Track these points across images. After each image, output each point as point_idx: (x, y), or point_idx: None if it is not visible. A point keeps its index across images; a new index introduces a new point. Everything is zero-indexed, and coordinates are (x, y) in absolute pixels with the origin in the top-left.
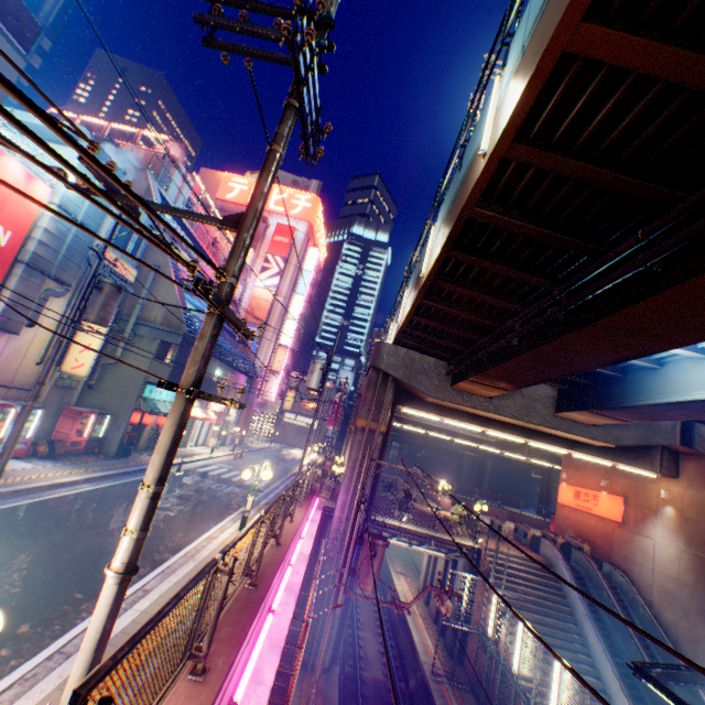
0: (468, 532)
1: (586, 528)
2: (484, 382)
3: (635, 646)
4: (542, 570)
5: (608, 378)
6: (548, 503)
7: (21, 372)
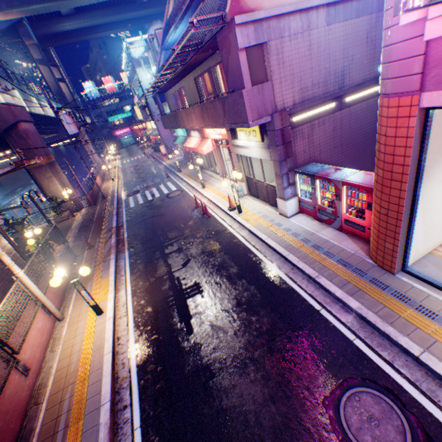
0: None
1: None
2: None
3: None
4: None
5: None
6: None
7: None
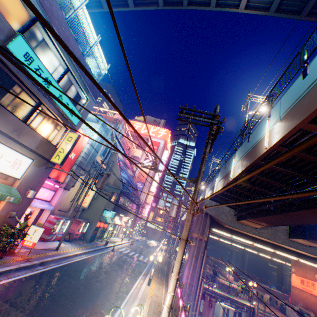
0: (247, 297)
1: (310, 302)
2: (254, 221)
3: None
4: None
5: (315, 224)
6: (282, 283)
7: (65, 204)
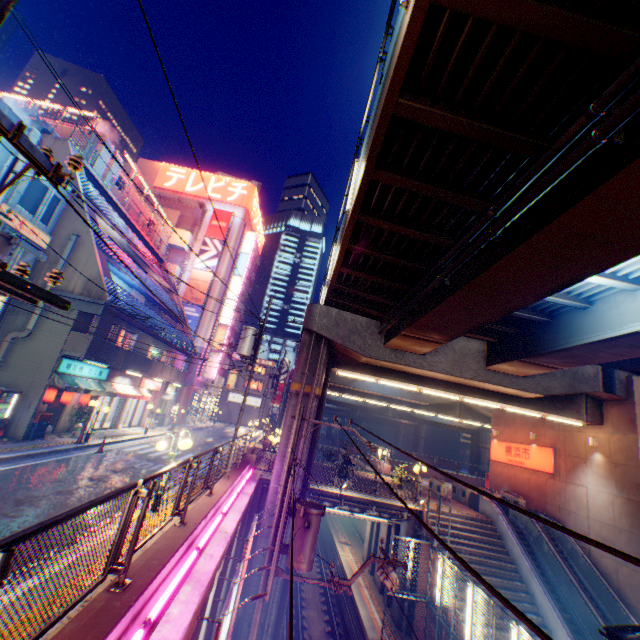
0: (409, 495)
1: (520, 481)
2: (417, 336)
3: (581, 599)
4: (484, 527)
5: (537, 325)
6: (478, 463)
7: None
